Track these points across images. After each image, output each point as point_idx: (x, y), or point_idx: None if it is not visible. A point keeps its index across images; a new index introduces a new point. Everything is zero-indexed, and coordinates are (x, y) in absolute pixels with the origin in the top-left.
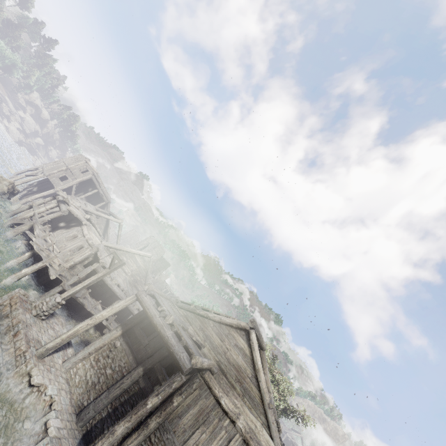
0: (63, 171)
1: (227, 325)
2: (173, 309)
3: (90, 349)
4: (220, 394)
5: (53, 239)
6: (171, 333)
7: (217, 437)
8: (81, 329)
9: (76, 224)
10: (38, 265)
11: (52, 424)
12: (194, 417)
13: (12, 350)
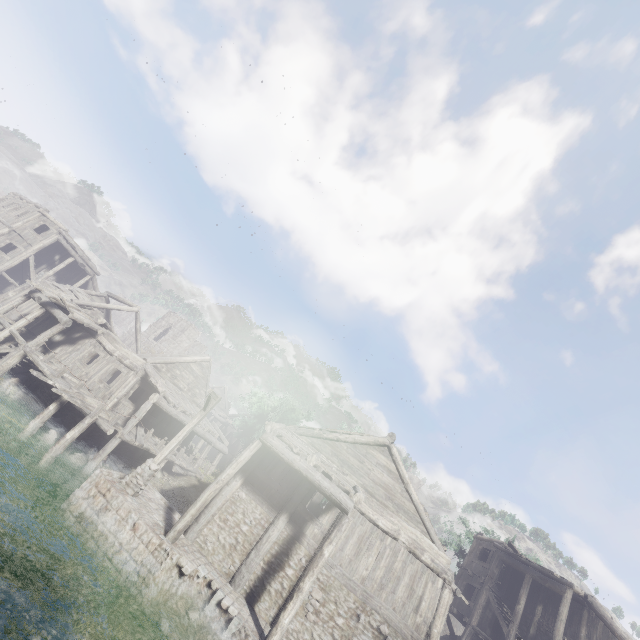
0: (4, 235)
1: (363, 444)
2: (296, 440)
3: (213, 511)
4: (375, 516)
5: (59, 366)
6: (320, 475)
7: (383, 557)
8: (210, 497)
9: (83, 335)
10: (86, 423)
11: (227, 603)
12: (355, 545)
13: (141, 547)
